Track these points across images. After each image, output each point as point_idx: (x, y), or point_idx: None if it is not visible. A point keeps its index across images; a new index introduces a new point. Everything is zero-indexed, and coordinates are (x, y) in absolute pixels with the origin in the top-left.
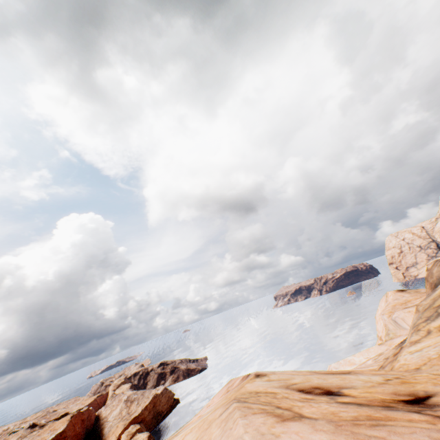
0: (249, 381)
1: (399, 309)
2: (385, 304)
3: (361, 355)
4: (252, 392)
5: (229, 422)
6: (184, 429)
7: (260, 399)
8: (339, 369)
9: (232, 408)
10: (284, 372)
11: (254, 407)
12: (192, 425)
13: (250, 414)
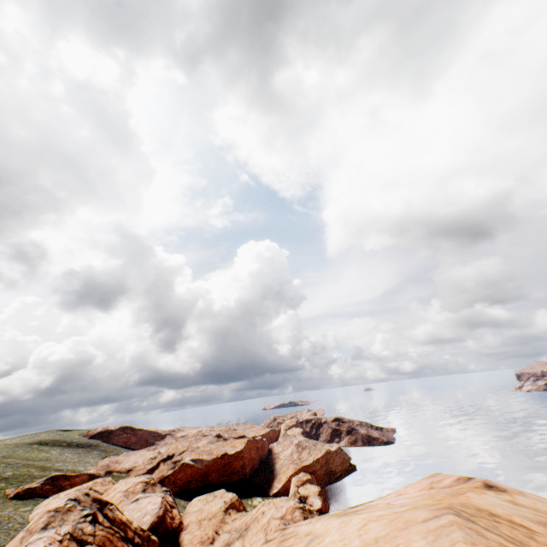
0: (474, 489)
1: None
2: None
3: None
4: (482, 509)
5: (443, 540)
6: (366, 510)
7: (499, 527)
8: None
9: (447, 521)
10: (545, 500)
11: (488, 536)
12: (377, 512)
13: (483, 545)
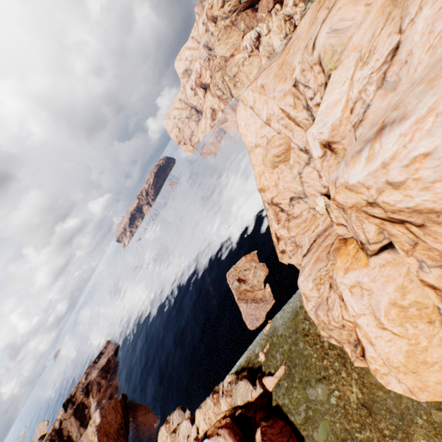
0: None
1: (285, 70)
2: (246, 109)
3: (334, 91)
4: None
5: None
6: None
7: None
8: (330, 120)
9: None
10: None
11: None
12: None
13: None
